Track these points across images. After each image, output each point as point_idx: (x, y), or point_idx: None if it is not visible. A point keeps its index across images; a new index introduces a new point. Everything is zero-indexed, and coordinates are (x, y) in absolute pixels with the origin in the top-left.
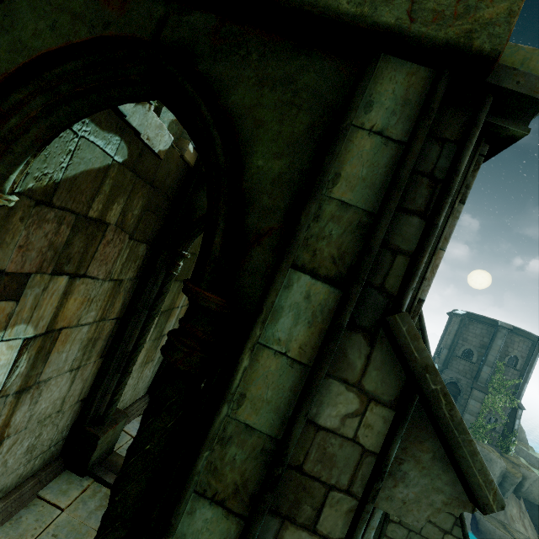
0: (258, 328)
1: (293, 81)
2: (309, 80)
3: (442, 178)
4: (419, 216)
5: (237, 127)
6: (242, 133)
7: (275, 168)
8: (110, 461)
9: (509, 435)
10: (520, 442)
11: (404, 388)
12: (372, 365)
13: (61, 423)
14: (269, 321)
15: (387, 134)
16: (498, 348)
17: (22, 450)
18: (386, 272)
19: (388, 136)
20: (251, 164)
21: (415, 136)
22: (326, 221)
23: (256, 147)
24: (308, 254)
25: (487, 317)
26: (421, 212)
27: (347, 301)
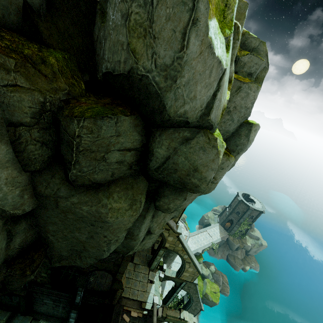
0: None
1: None
2: None
3: None
4: None
5: None
6: None
7: None
8: None
9: (244, 234)
10: (251, 230)
11: None
12: None
13: None
14: None
15: None
16: (247, 214)
17: None
18: None
19: None
20: None
21: None
22: None
23: None
24: None
25: (247, 204)
26: None
27: None
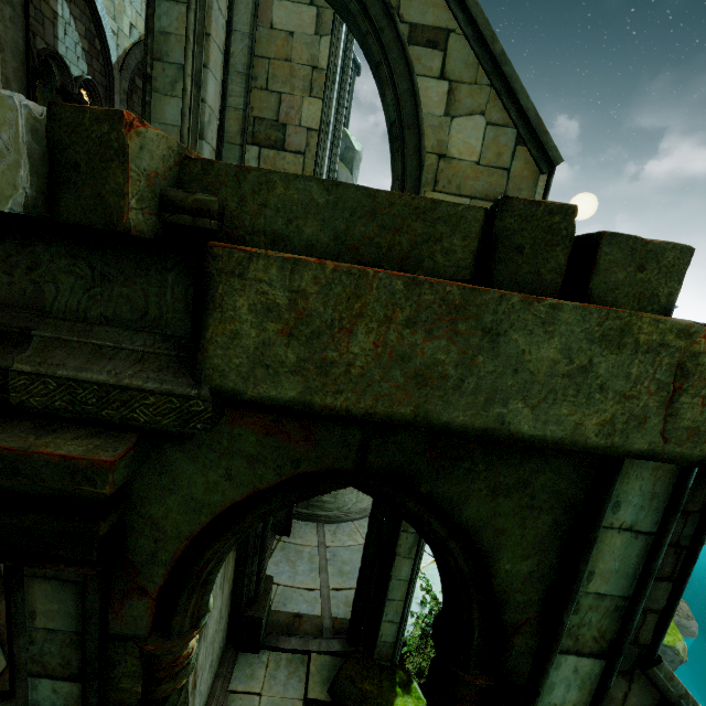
0: (538, 705)
1: (529, 484)
2: (546, 480)
3: (687, 545)
4: (666, 579)
5: (477, 540)
6: (483, 544)
7: (524, 569)
8: (272, 623)
9: None
10: None
11: (659, 702)
12: (632, 694)
13: (222, 625)
14: (544, 694)
15: (637, 528)
16: None
17: (206, 672)
18: (638, 628)
19: (638, 530)
20: (499, 570)
21: (666, 532)
22: (585, 612)
23: (501, 554)
24: (572, 640)
25: None
26: (668, 576)
27: (613, 671)
